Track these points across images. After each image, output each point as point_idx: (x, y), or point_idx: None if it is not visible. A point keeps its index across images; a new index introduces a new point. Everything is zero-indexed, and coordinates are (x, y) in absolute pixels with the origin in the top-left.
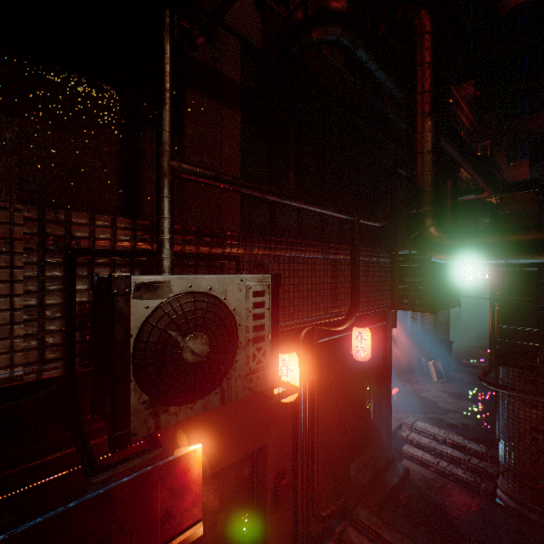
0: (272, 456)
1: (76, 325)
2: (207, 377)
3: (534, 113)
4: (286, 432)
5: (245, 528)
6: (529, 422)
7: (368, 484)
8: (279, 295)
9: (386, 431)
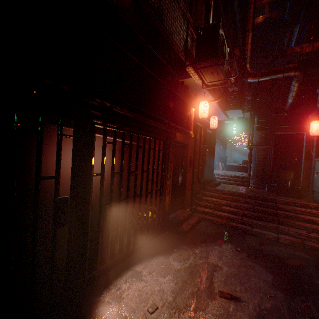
0: (189, 149)
1: (187, 43)
2: (224, 60)
3: None
4: (192, 144)
5: (180, 172)
6: (262, 156)
7: (210, 181)
8: None
9: (212, 170)
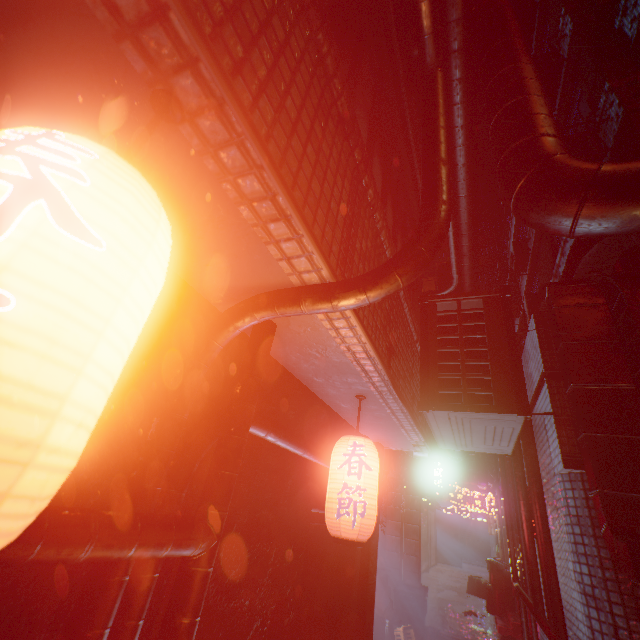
0: None
1: None
2: None
3: None
4: None
5: None
6: None
7: None
8: None
9: None
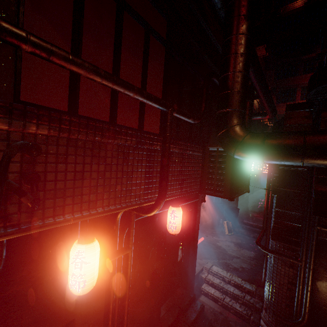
0: None
1: None
2: None
3: (293, 76)
4: (98, 302)
5: None
6: (287, 277)
7: (173, 323)
8: (74, 183)
9: (191, 277)
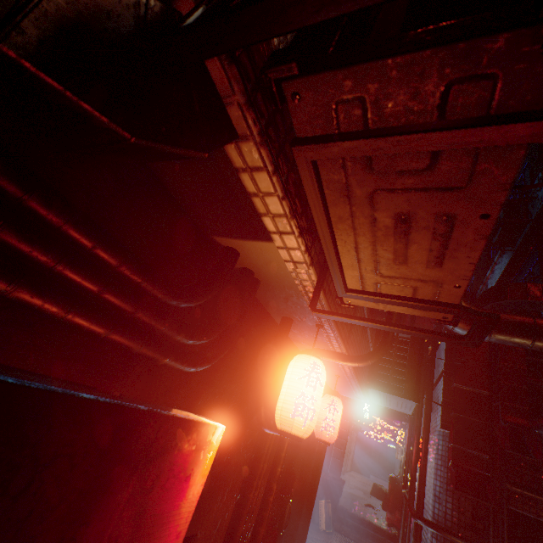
0: None
1: None
2: None
3: None
4: (222, 522)
5: None
6: None
7: None
8: None
9: None
